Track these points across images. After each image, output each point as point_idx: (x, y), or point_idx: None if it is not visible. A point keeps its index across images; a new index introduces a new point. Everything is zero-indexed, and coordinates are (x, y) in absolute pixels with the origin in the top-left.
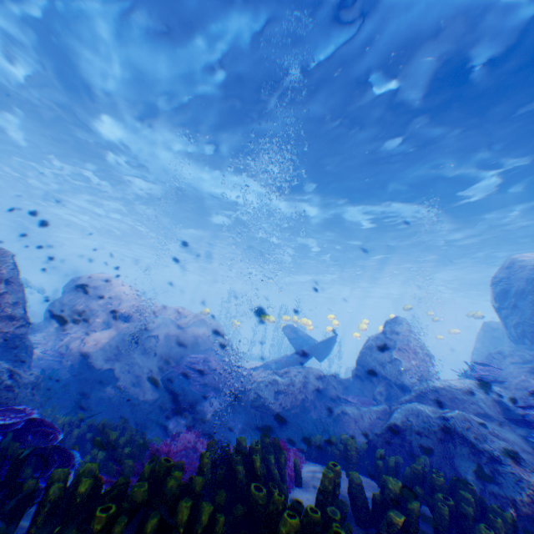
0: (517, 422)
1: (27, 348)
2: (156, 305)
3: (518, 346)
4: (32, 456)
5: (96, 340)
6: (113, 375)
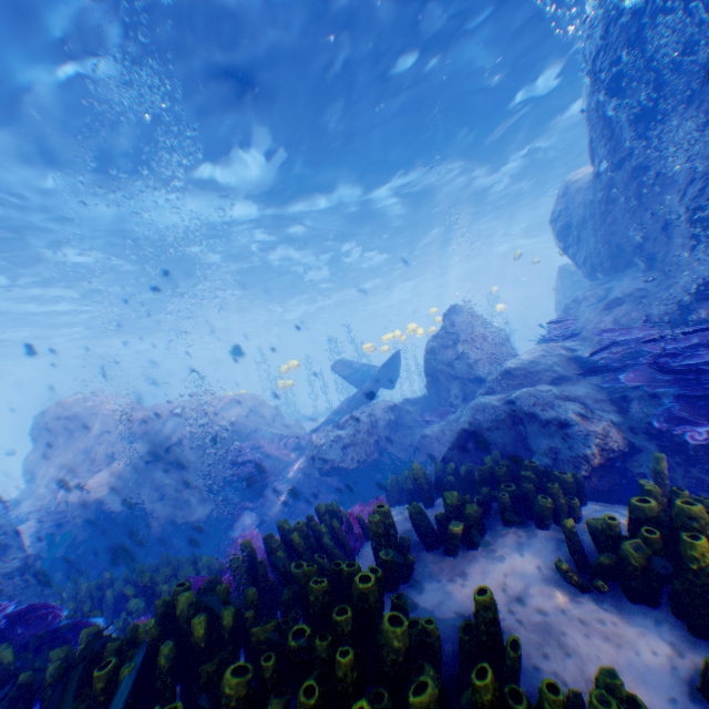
0: (590, 374)
1: (6, 529)
2: (165, 406)
3: (592, 286)
4: (40, 646)
5: (101, 480)
6: (144, 510)
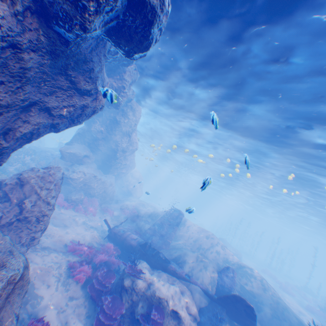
0: None
1: None
2: None
3: None
4: None
5: None
6: None
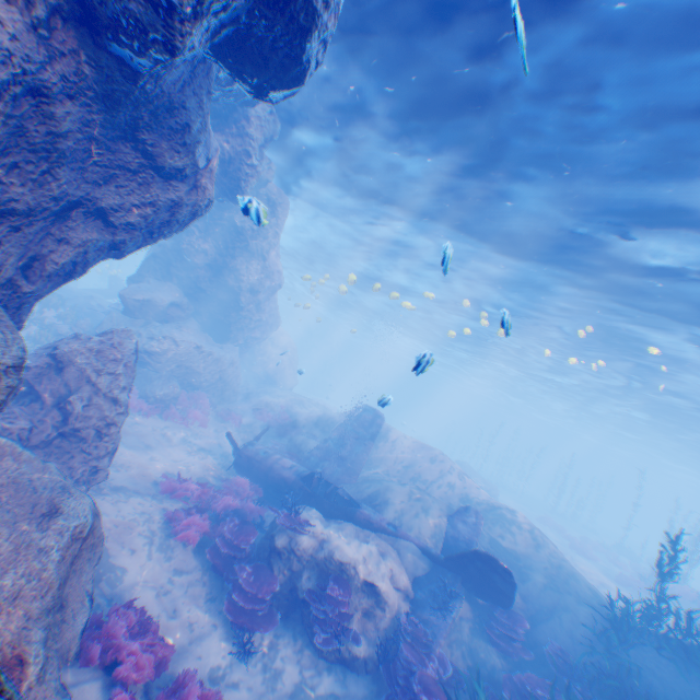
0: None
1: None
2: None
3: None
4: None
5: None
6: None
